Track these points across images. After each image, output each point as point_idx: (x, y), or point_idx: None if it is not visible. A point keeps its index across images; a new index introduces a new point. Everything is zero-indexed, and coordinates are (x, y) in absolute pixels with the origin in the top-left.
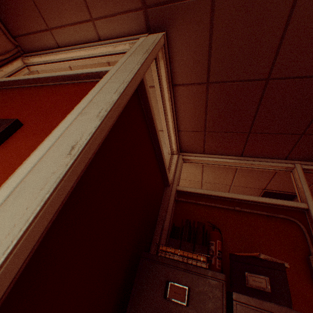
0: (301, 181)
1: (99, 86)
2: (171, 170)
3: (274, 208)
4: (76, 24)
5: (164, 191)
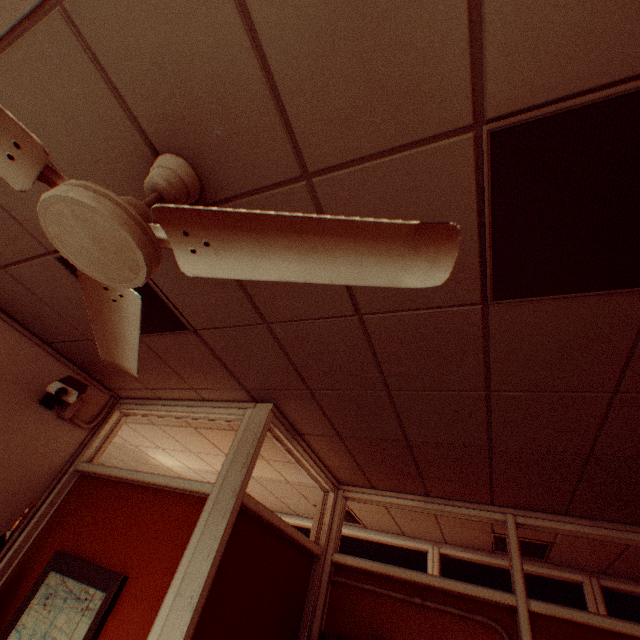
0: (511, 549)
1: (195, 536)
2: (325, 523)
3: (471, 599)
4: (178, 388)
5: (313, 566)
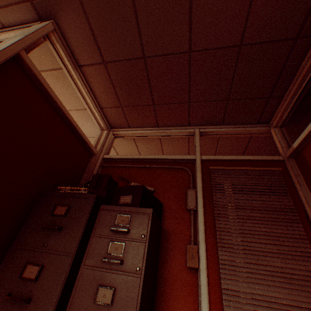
0: (196, 140)
1: None
2: (100, 143)
3: (175, 162)
4: None
5: (91, 159)
